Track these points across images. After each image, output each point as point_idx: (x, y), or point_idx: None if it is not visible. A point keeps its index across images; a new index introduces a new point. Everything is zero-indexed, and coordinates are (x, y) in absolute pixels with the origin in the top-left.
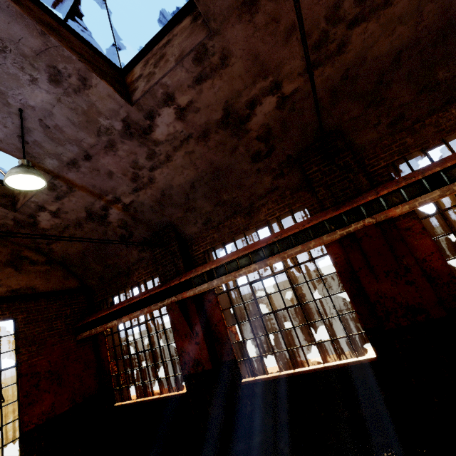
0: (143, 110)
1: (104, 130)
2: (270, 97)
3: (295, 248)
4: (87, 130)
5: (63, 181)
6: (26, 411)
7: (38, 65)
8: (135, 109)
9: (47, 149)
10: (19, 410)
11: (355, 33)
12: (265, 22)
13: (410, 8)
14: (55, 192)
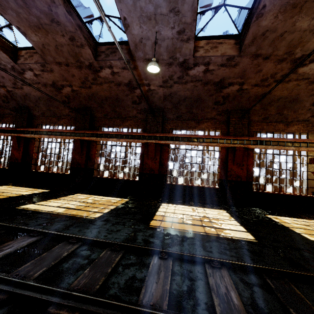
0: (20, 67)
1: (3, 64)
2: (69, 87)
3: (60, 136)
4: None
5: None
6: None
7: None
8: (17, 65)
9: None
10: None
11: (93, 86)
12: (65, 69)
13: (107, 89)
14: None
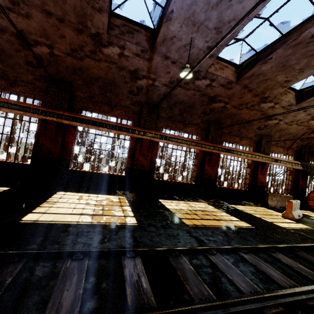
0: None
1: None
2: (47, 48)
3: (20, 111)
4: None
5: None
6: None
7: None
8: None
9: None
10: None
11: (87, 59)
12: (53, 24)
13: (105, 69)
14: None
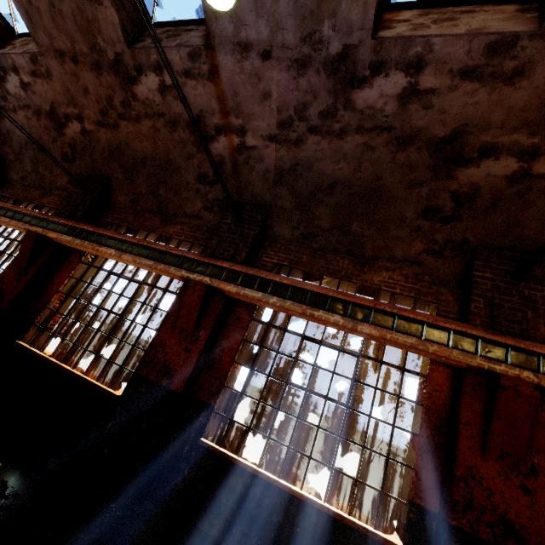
0: None
1: None
2: (78, 122)
3: (7, 218)
4: None
5: None
6: None
7: None
8: None
9: None
10: None
11: (123, 124)
12: (71, 72)
13: (150, 134)
14: None
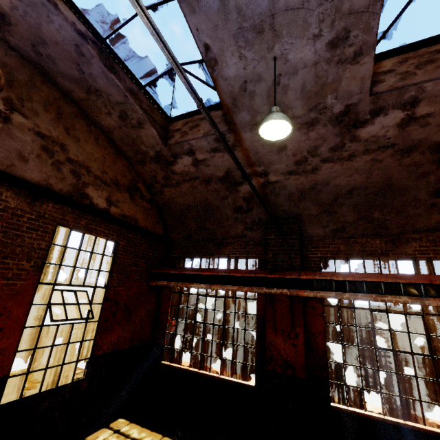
0: (376, 104)
1: (321, 107)
2: None
3: None
4: (306, 101)
5: (235, 137)
6: (101, 335)
7: (337, 23)
8: (370, 100)
9: (254, 103)
10: (97, 331)
11: None
12: None
13: None
14: (217, 143)
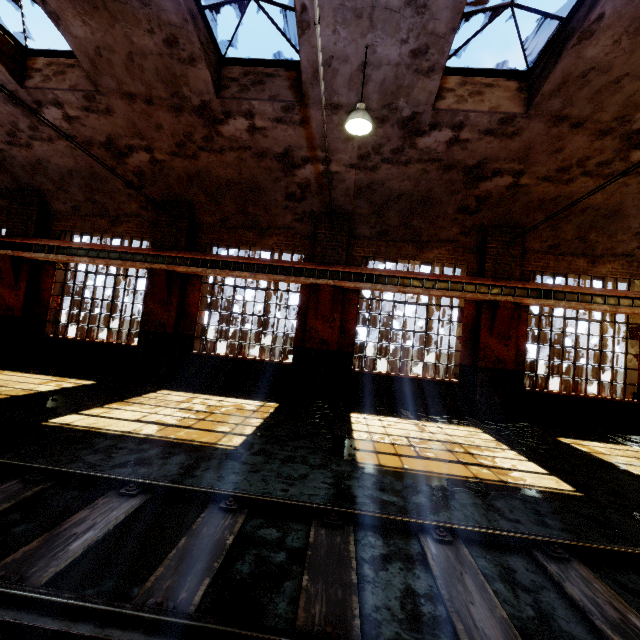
0: (33, 96)
1: None
2: (145, 153)
3: (118, 261)
4: None
5: None
6: None
7: None
8: (25, 92)
9: None
10: None
11: (203, 155)
12: (141, 111)
13: (235, 163)
14: None
